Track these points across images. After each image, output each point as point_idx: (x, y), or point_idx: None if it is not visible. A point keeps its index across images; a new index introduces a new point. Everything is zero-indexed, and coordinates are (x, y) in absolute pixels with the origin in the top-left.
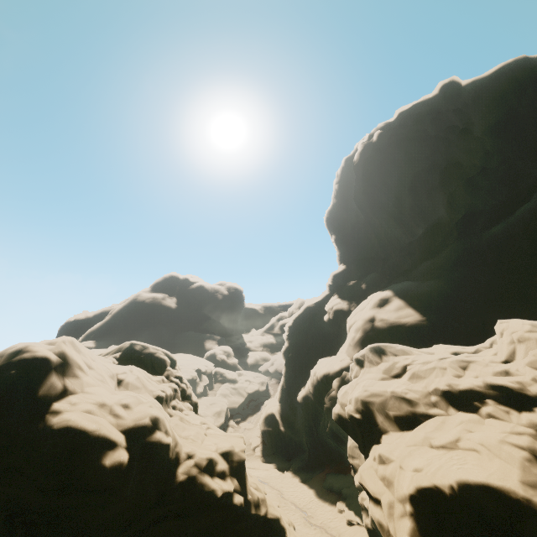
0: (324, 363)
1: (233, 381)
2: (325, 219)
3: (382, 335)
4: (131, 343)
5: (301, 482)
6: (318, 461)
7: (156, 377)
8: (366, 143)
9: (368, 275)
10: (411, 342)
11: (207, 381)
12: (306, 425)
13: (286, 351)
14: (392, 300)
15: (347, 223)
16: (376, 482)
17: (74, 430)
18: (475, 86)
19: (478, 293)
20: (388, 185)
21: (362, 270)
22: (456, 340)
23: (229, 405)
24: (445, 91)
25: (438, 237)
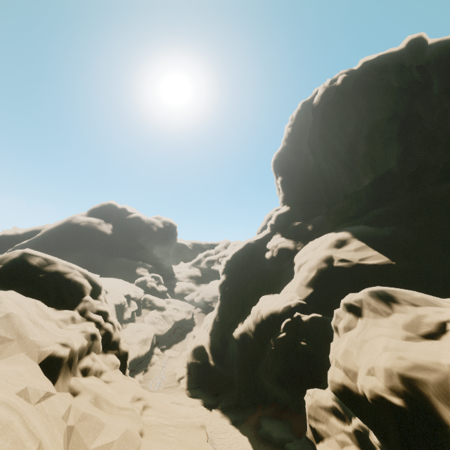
0: (269, 301)
1: (161, 308)
2: (273, 161)
3: (342, 277)
4: (23, 252)
5: (231, 425)
6: (249, 400)
7: (60, 314)
8: (328, 87)
9: (316, 217)
10: None
11: (136, 307)
12: (241, 363)
13: (222, 284)
14: (351, 242)
15: (296, 166)
16: None
17: None
18: (439, 46)
19: (449, 242)
20: (345, 131)
21: (307, 213)
22: (434, 289)
23: (156, 332)
24: (412, 46)
25: (387, 187)
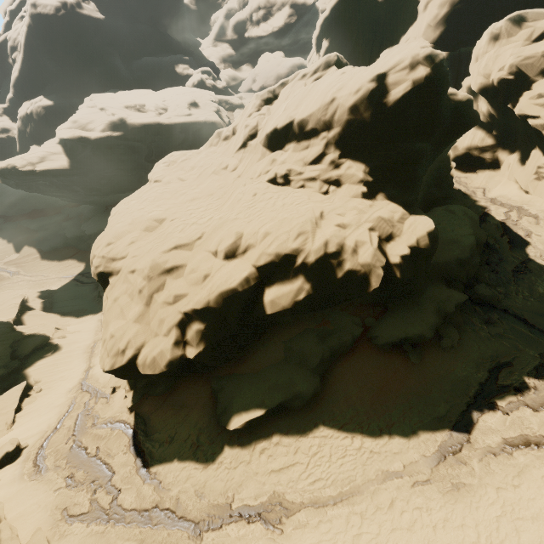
0: None
1: (241, 106)
2: None
3: (473, 6)
4: (336, 55)
5: None
6: None
7: None
8: None
9: None
10: (503, 9)
11: (225, 111)
12: None
13: (326, 52)
14: None
15: None
16: (534, 109)
17: (469, 100)
18: None
19: None
20: None
21: None
22: None
23: None
24: None
25: None
